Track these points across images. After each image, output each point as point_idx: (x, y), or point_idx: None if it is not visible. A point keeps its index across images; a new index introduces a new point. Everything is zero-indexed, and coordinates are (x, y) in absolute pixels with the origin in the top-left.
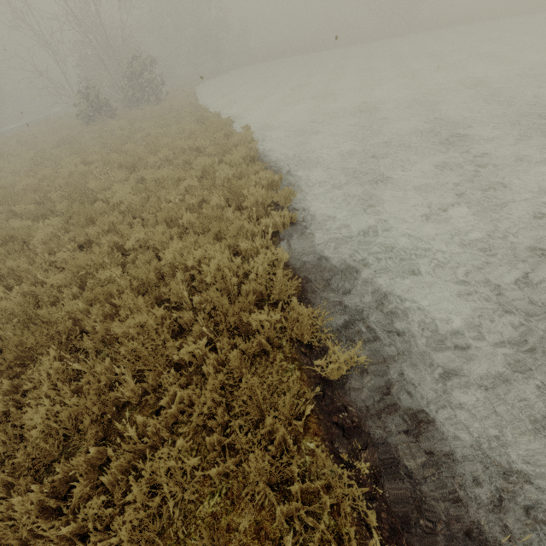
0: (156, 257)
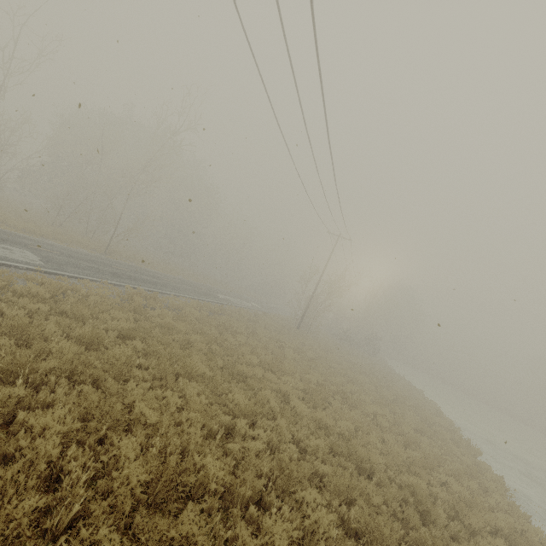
0: None
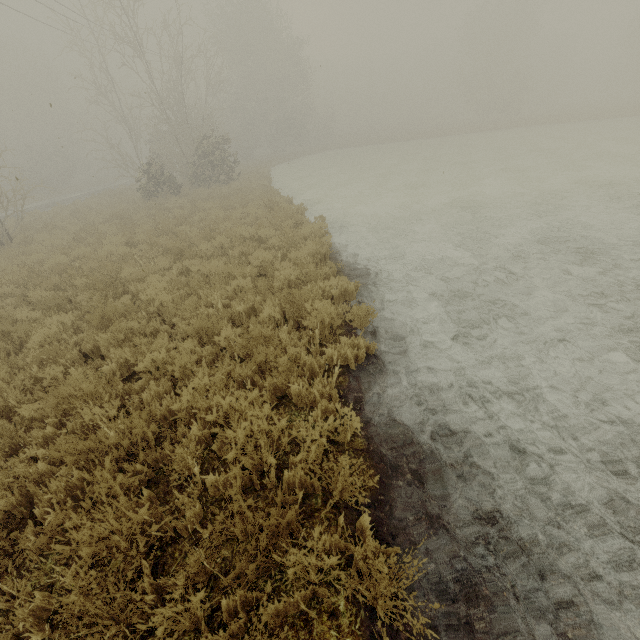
0: (176, 385)
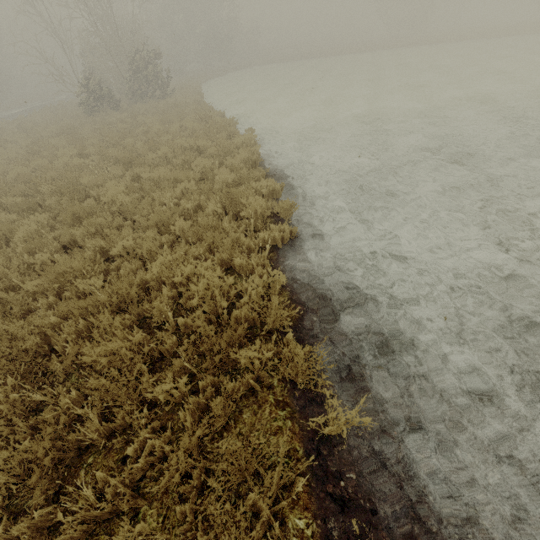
0: (144, 265)
